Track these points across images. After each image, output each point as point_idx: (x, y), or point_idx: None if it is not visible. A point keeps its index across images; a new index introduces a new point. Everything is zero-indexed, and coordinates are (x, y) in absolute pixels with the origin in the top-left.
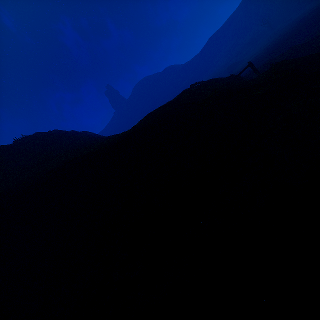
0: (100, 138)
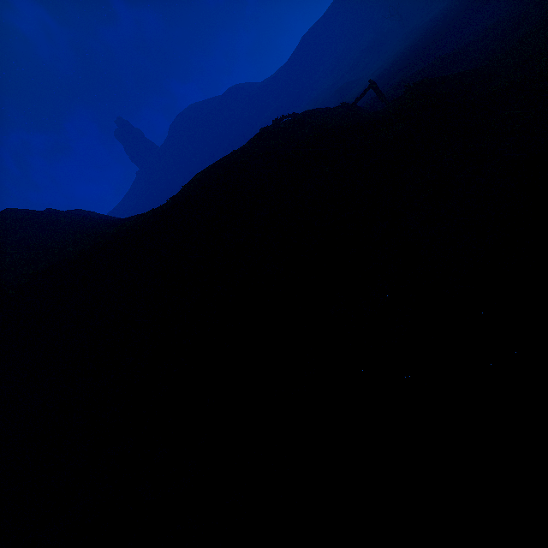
0: (107, 223)
